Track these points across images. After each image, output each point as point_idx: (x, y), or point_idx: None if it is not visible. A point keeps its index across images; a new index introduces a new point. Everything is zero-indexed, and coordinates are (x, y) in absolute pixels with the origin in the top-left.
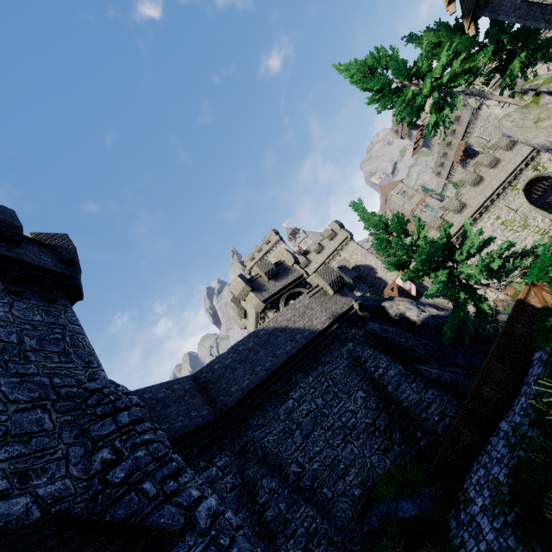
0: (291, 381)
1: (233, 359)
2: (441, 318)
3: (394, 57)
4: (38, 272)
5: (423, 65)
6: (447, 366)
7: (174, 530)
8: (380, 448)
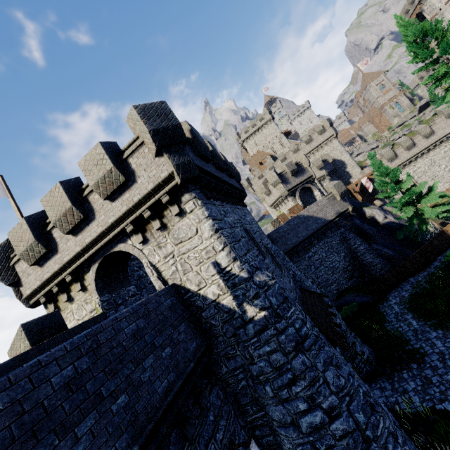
0: (312, 244)
1: (286, 229)
2: (395, 224)
3: (447, 40)
4: (240, 193)
5: None
6: (390, 249)
7: (326, 295)
8: (347, 277)
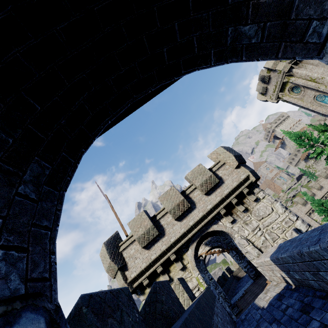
0: None
1: None
2: None
3: (314, 137)
4: None
5: (325, 141)
6: None
7: None
8: None
